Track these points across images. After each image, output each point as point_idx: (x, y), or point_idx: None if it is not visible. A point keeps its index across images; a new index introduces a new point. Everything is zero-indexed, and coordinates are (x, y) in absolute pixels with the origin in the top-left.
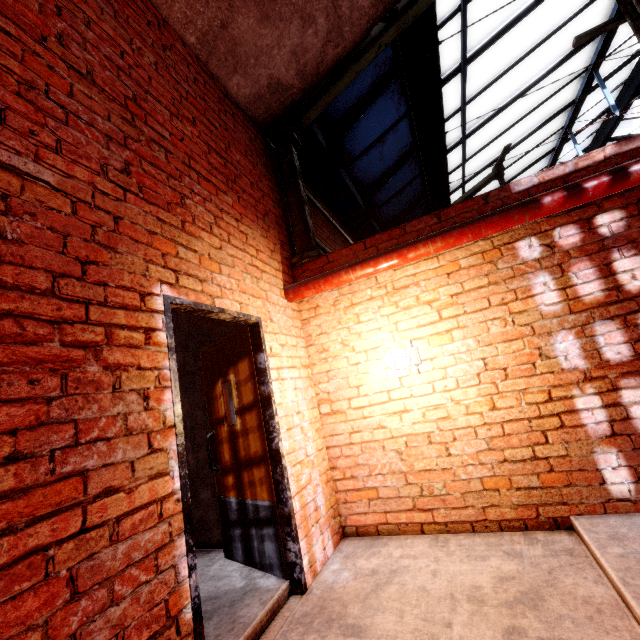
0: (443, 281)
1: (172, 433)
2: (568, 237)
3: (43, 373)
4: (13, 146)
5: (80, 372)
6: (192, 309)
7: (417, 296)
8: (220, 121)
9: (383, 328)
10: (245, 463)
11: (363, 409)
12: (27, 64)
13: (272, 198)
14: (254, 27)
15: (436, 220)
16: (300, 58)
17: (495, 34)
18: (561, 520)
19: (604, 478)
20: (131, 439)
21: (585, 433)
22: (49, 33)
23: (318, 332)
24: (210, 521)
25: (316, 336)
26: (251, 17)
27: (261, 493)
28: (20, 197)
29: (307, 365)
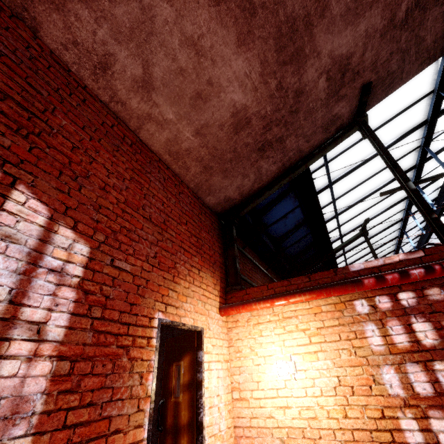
0: (312, 318)
1: (149, 400)
2: (384, 303)
3: (108, 361)
4: (120, 257)
5: (120, 361)
6: (170, 324)
7: (296, 324)
8: (198, 218)
9: (275, 342)
10: (180, 428)
11: (260, 400)
12: (131, 222)
13: (219, 252)
14: (220, 180)
15: (308, 279)
16: (241, 188)
17: (346, 172)
18: None
19: None
20: (131, 401)
21: None
22: (140, 206)
23: (236, 338)
24: None
25: (235, 340)
26: (219, 177)
27: None
28: (117, 278)
29: (227, 360)
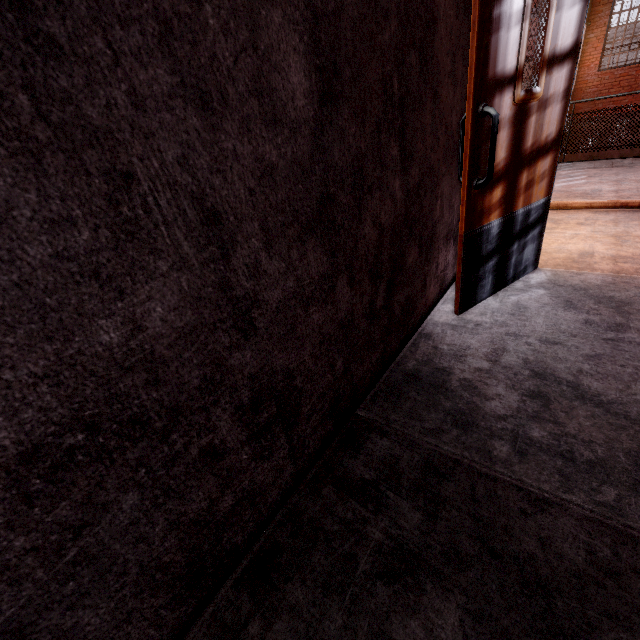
0: None
1: None
2: None
3: None
4: None
5: None
6: None
7: None
8: None
9: None
10: (530, 157)
11: None
12: None
13: None
14: None
15: None
16: None
17: None
18: None
19: None
20: None
21: None
22: None
23: None
24: (415, 297)
25: None
26: None
27: (539, 192)
28: None
29: None
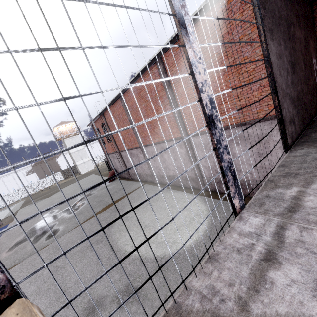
0: None
1: None
2: None
3: None
4: None
5: None
6: None
7: None
8: None
9: None
10: None
11: None
12: None
13: None
14: None
15: None
16: None
17: None
18: None
19: None
20: None
21: None
22: None
23: None
24: None
25: None
26: None
27: None
28: None
29: None
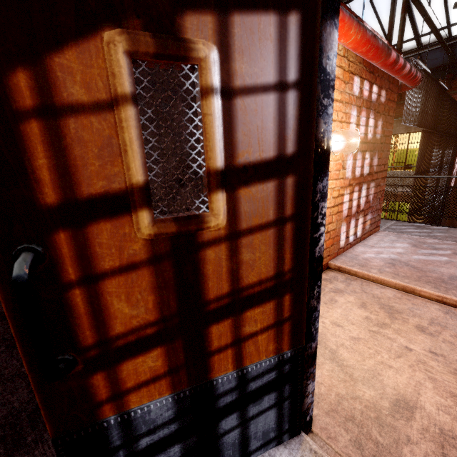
0: None
1: None
2: (366, 90)
3: None
4: None
5: None
6: None
7: None
8: None
9: None
10: (225, 306)
11: None
12: None
13: None
14: None
15: None
16: None
17: None
18: (326, 265)
19: (340, 239)
20: None
21: (342, 215)
22: None
23: None
24: None
25: None
26: None
27: (269, 346)
28: None
29: None
